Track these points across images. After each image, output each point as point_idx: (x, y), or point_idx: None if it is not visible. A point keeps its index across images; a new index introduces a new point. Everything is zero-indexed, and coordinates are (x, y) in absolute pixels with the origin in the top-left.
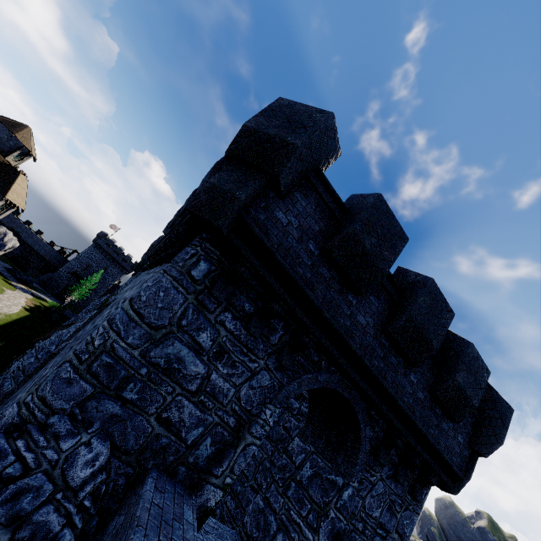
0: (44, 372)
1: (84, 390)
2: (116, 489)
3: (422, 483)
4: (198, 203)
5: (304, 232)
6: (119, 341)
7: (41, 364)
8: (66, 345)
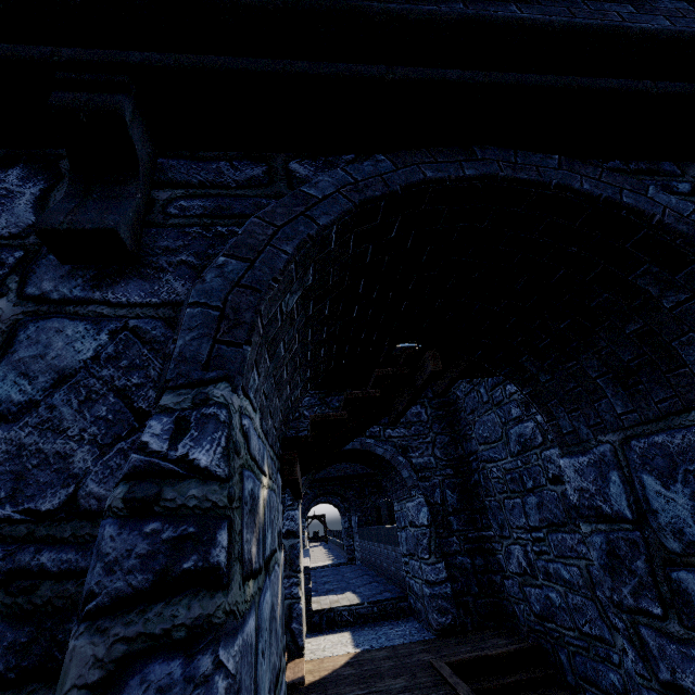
0: None
1: None
2: None
3: None
4: None
5: None
6: None
7: None
8: None
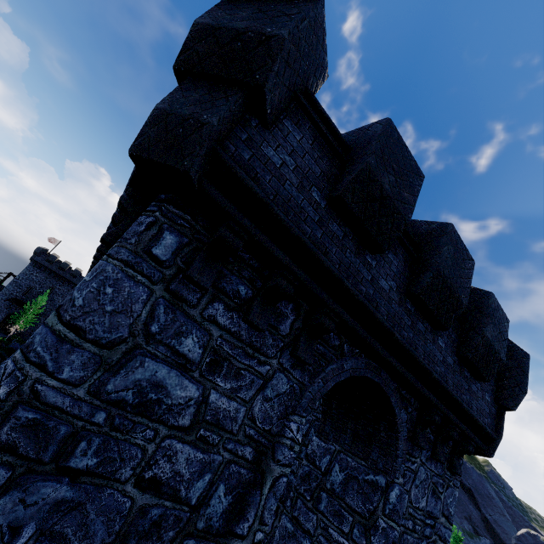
0: None
1: None
2: None
3: (458, 455)
4: (143, 141)
5: (304, 175)
6: (46, 380)
7: None
8: None
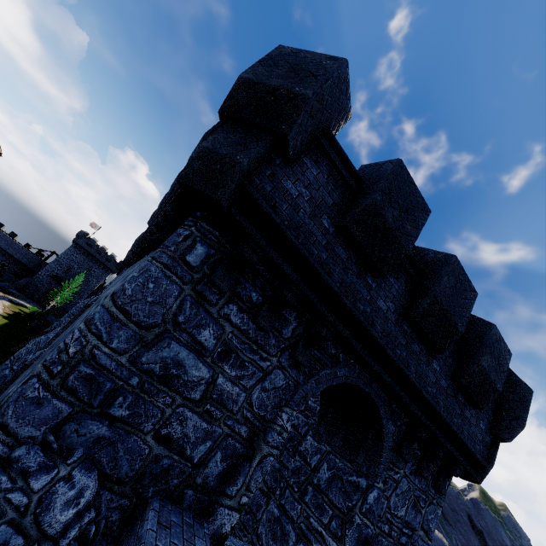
0: (10, 389)
1: (58, 410)
2: (109, 526)
3: (445, 475)
4: (189, 172)
5: (317, 205)
6: (101, 347)
7: (12, 378)
8: (41, 354)
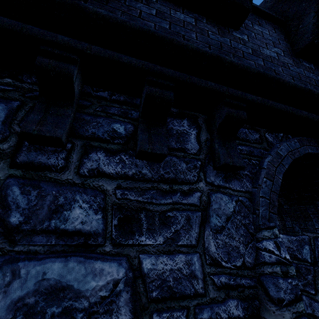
0: None
1: None
2: None
3: None
4: None
5: None
6: None
7: None
8: None
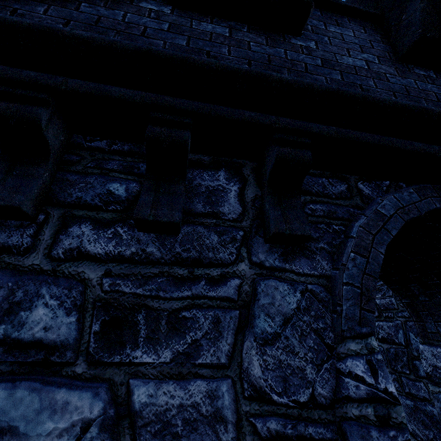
0: None
1: None
2: None
3: None
4: None
5: None
6: None
7: None
8: None
